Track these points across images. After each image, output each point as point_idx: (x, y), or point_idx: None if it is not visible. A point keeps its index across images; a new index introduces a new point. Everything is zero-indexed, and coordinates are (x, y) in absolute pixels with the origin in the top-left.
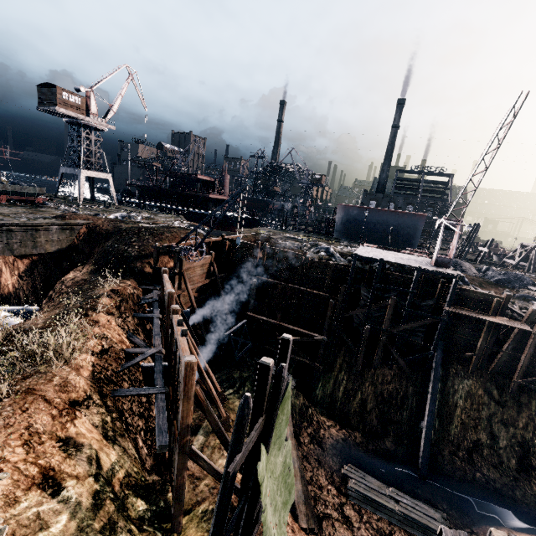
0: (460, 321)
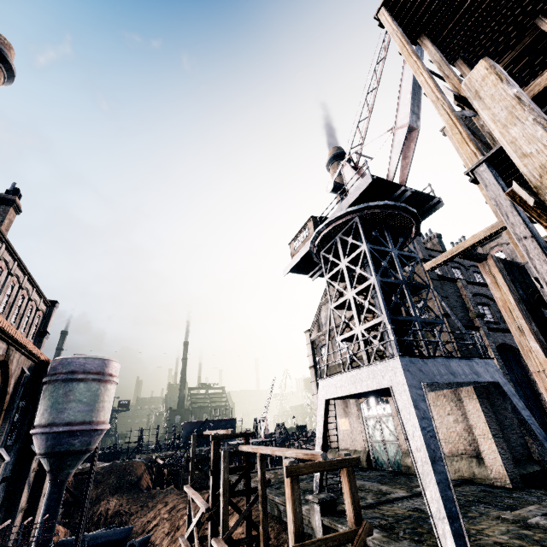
0: (280, 460)
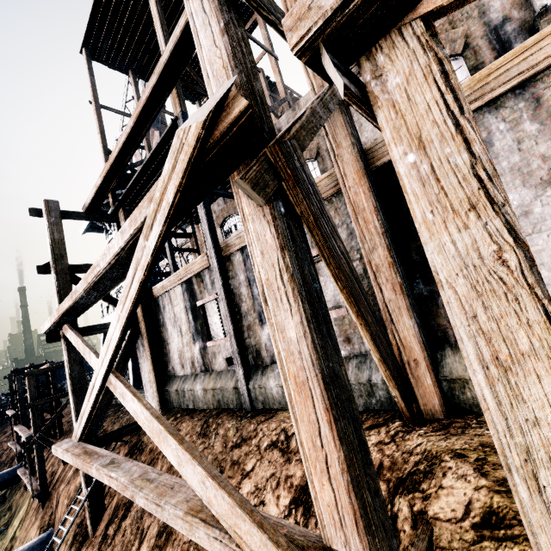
0: None
